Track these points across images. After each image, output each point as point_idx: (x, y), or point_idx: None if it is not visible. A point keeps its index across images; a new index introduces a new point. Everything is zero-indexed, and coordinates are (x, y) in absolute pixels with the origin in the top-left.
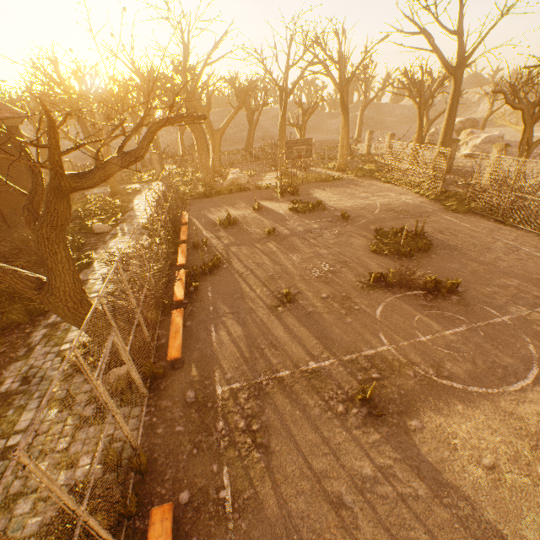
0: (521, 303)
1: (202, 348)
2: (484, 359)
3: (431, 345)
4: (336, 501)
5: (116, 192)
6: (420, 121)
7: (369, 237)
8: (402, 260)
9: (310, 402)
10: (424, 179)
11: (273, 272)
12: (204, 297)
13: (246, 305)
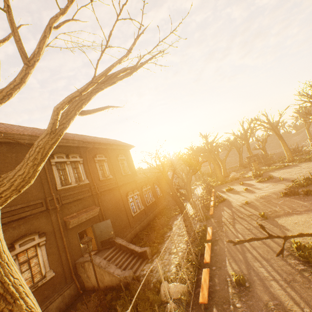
0: None
1: (218, 215)
2: None
3: (295, 206)
4: (248, 229)
5: None
6: None
7: (290, 184)
8: (301, 188)
9: (247, 219)
10: None
11: (243, 199)
12: (219, 207)
13: (232, 206)
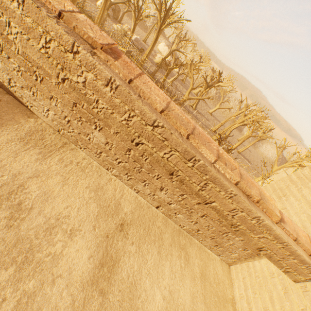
0: None
1: None
2: None
3: None
4: None
5: None
6: (134, 29)
7: None
8: None
9: None
10: None
11: None
12: None
13: None
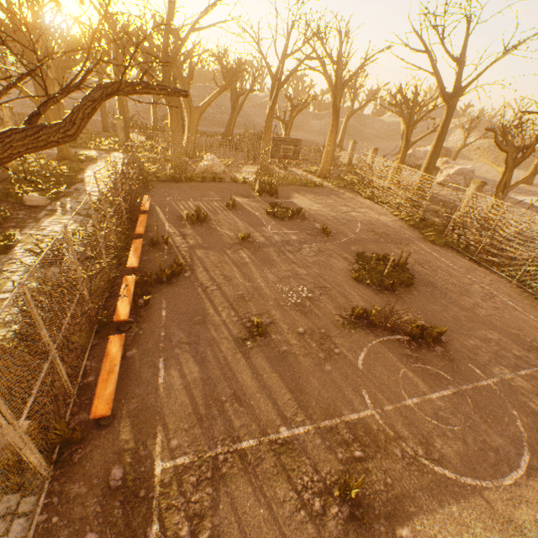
0: (503, 363)
1: (143, 395)
2: (475, 437)
3: (419, 412)
4: None
5: (65, 156)
6: (406, 141)
7: (350, 260)
8: (385, 293)
9: (278, 494)
10: (403, 201)
11: (244, 291)
12: (156, 315)
13: (208, 333)
